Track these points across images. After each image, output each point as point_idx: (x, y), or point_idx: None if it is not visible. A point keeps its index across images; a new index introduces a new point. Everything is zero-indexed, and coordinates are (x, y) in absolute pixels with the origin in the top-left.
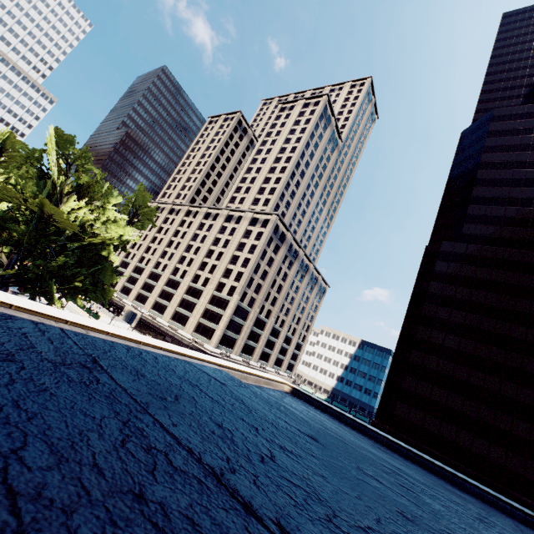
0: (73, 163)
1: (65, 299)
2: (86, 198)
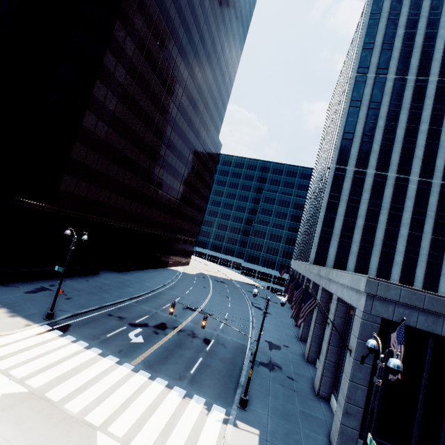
0: None
1: None
2: None
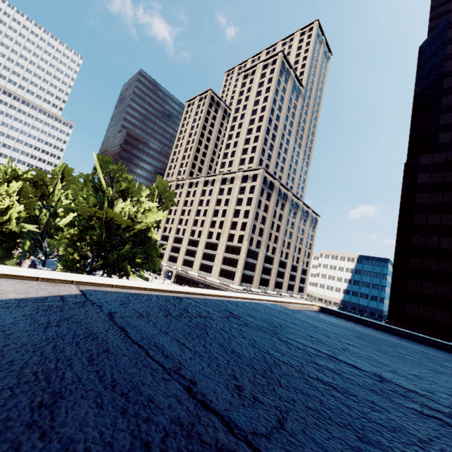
0: (113, 176)
1: (133, 272)
2: (127, 198)
